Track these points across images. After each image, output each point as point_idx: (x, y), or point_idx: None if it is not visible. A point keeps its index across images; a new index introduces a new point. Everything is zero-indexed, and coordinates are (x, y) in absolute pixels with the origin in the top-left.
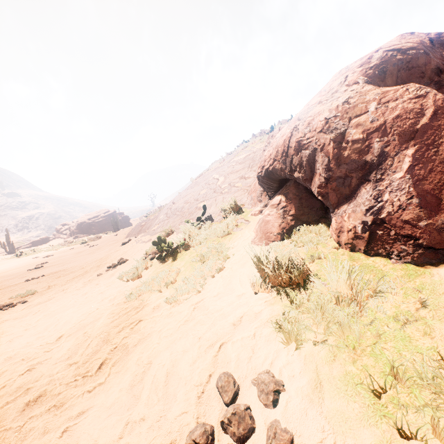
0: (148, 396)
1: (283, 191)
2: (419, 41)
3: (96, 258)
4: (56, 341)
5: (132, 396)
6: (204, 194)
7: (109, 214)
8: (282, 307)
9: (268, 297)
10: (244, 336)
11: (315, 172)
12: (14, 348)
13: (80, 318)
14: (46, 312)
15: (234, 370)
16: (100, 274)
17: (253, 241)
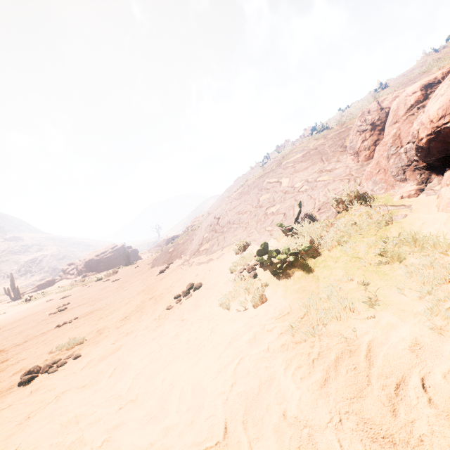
0: None
1: None
2: None
3: (134, 291)
4: (224, 440)
5: None
6: (269, 199)
7: (117, 248)
8: None
9: None
10: None
11: None
12: None
13: (223, 379)
14: (132, 371)
15: None
16: (170, 306)
17: None
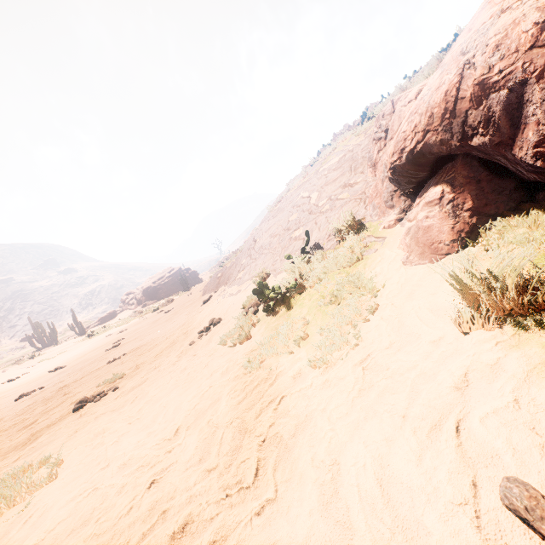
0: (366, 524)
1: (443, 178)
2: None
3: (177, 324)
4: (174, 437)
5: (334, 523)
6: (296, 220)
7: (174, 272)
8: (544, 349)
9: (496, 337)
10: (497, 407)
11: (522, 123)
12: (125, 451)
13: (192, 401)
14: (146, 398)
15: (520, 471)
16: (192, 342)
17: (407, 260)
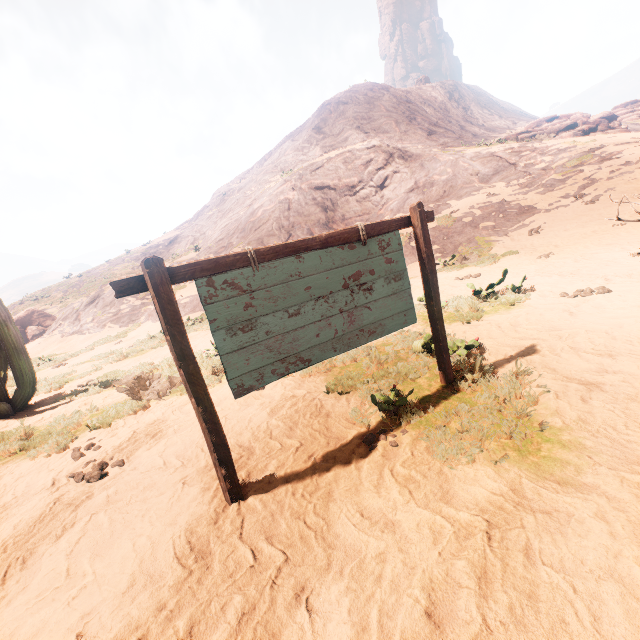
0: None
1: None
2: (28, 314)
3: None
4: None
5: None
6: None
7: None
8: None
9: None
10: None
11: None
12: None
13: None
14: None
15: None
16: None
17: None
